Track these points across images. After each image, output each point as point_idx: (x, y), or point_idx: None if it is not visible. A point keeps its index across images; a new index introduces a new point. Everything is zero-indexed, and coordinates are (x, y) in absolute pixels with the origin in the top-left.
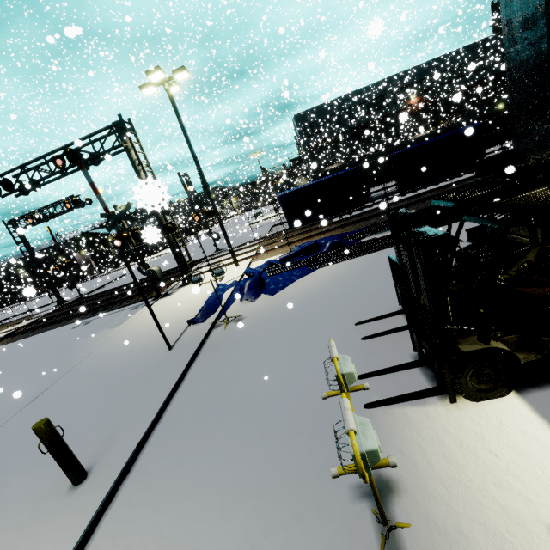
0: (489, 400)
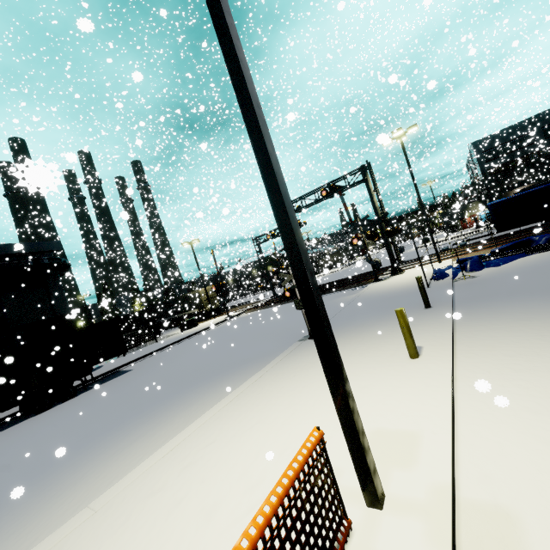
0: None
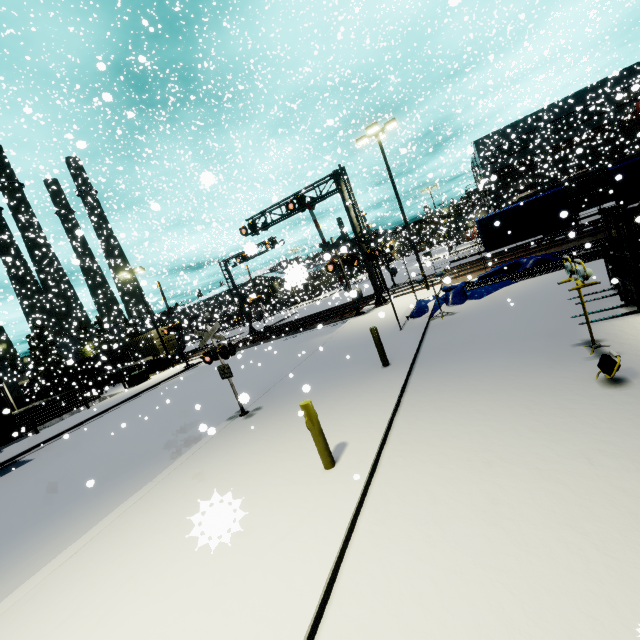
0: None
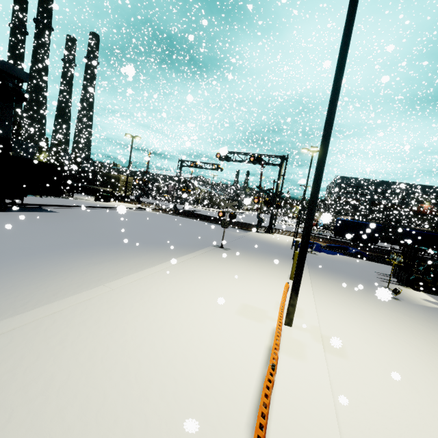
0: (416, 290)
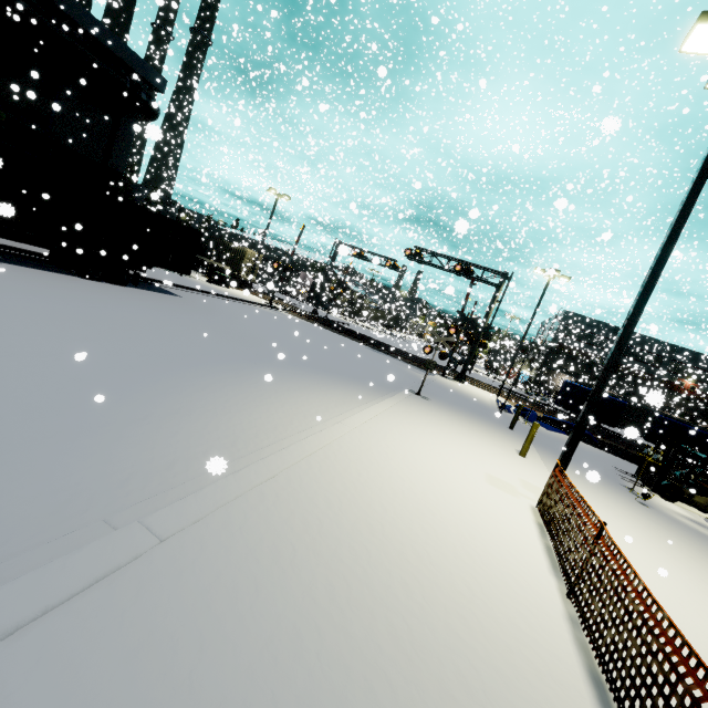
0: (666, 500)
